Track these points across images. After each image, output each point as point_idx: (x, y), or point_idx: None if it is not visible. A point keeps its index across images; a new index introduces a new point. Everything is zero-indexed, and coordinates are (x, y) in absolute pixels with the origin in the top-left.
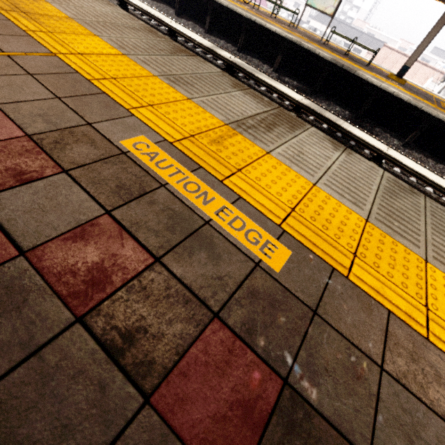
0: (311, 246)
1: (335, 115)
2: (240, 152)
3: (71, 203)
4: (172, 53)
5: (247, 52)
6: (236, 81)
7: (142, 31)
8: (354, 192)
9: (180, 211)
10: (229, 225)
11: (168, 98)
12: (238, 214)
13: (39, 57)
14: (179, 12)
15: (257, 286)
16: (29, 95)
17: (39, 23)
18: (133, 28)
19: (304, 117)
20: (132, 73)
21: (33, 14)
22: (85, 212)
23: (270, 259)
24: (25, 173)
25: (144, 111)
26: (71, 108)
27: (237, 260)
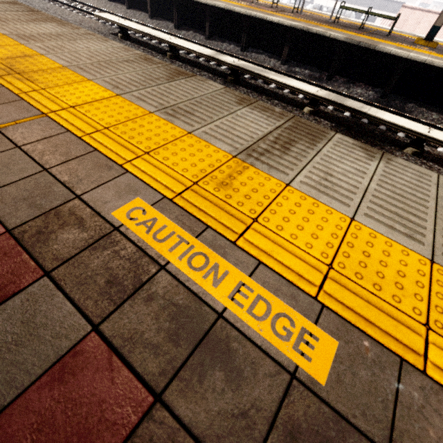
0: (364, 324)
1: (357, 98)
2: (253, 192)
3: (51, 323)
4: (169, 79)
5: (252, 50)
6: (241, 95)
7: (137, 61)
8: (406, 217)
9: (185, 303)
10: (249, 313)
11: (166, 138)
12: (260, 291)
13: (30, 122)
14: (178, 24)
15: (297, 419)
16: (15, 174)
17: (33, 81)
18: (128, 60)
19: (323, 109)
20: (126, 116)
21: (27, 73)
22: (67, 334)
23: (309, 362)
24: (0, 288)
25: (140, 162)
26: (59, 180)
27: (265, 374)
